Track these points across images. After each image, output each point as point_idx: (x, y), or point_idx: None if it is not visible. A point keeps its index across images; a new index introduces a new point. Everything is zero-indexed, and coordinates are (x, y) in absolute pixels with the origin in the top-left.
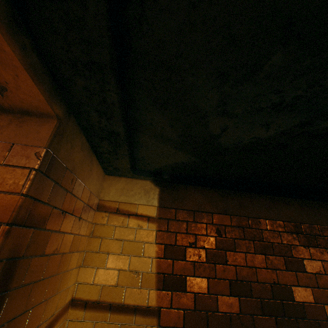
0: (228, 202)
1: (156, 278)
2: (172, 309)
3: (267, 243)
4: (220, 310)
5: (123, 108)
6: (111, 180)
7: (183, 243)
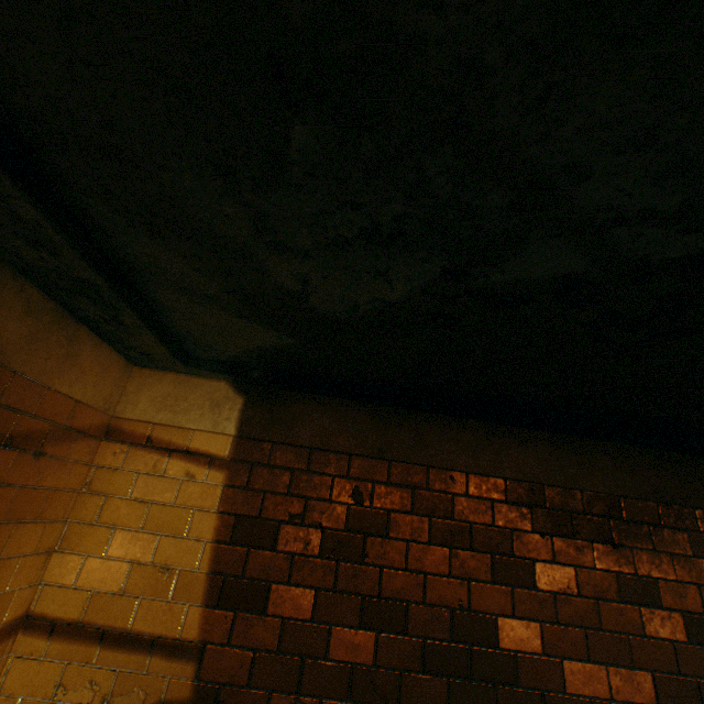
0: (389, 432)
1: (207, 582)
2: (230, 647)
3: (460, 523)
4: (332, 657)
5: (65, 233)
6: (146, 378)
7: (276, 515)
